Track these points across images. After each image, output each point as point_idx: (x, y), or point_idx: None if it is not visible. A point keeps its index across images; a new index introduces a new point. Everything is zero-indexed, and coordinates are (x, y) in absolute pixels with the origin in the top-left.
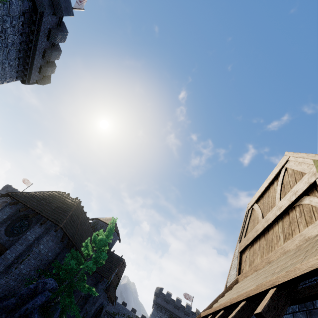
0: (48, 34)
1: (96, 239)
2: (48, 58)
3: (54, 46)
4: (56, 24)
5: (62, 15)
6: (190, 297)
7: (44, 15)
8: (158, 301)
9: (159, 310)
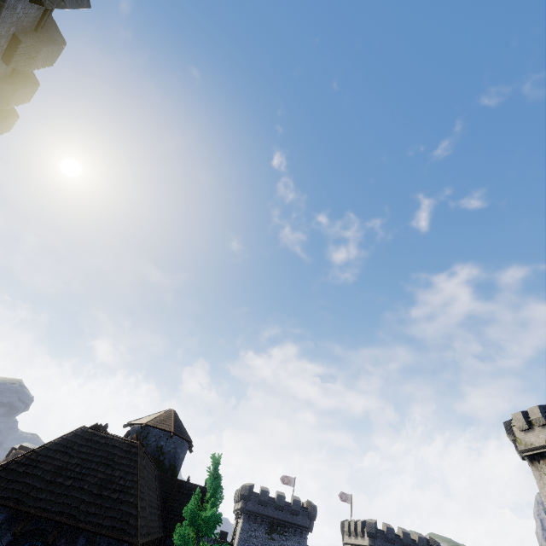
0: (10, 48)
1: (198, 518)
2: (1, 104)
3: (18, 71)
4: (35, 22)
5: (62, 6)
6: (291, 480)
7: (6, 2)
8: (249, 507)
9: (252, 520)
